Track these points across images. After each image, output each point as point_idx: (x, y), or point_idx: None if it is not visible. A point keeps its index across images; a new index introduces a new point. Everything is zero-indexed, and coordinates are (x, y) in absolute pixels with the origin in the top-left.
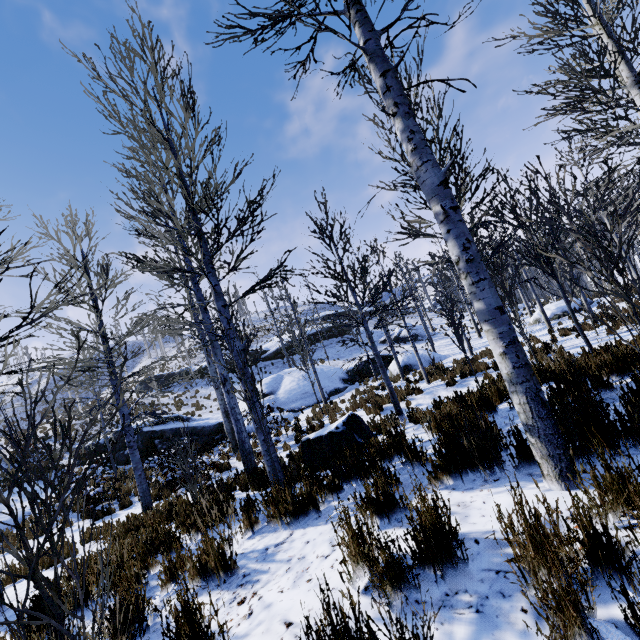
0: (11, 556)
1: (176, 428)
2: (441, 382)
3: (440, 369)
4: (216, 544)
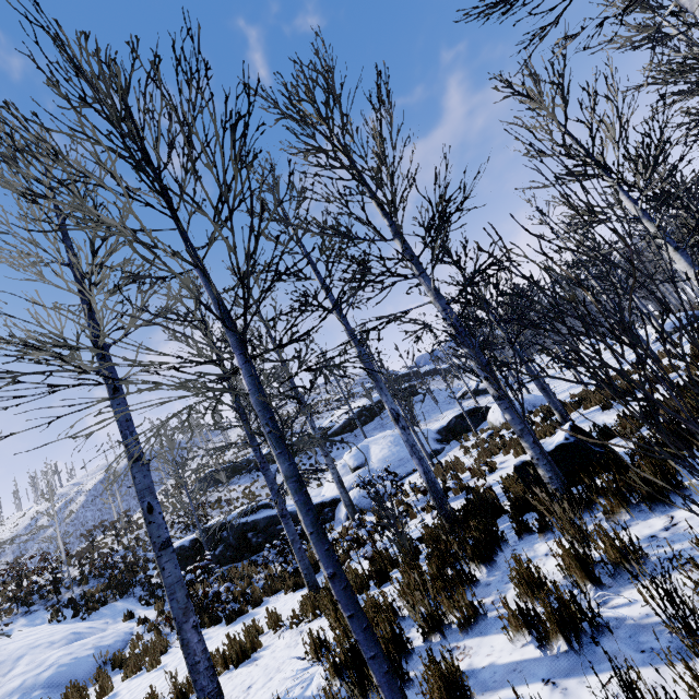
0: (147, 677)
1: (270, 516)
2: (585, 411)
3: (564, 404)
4: (530, 565)
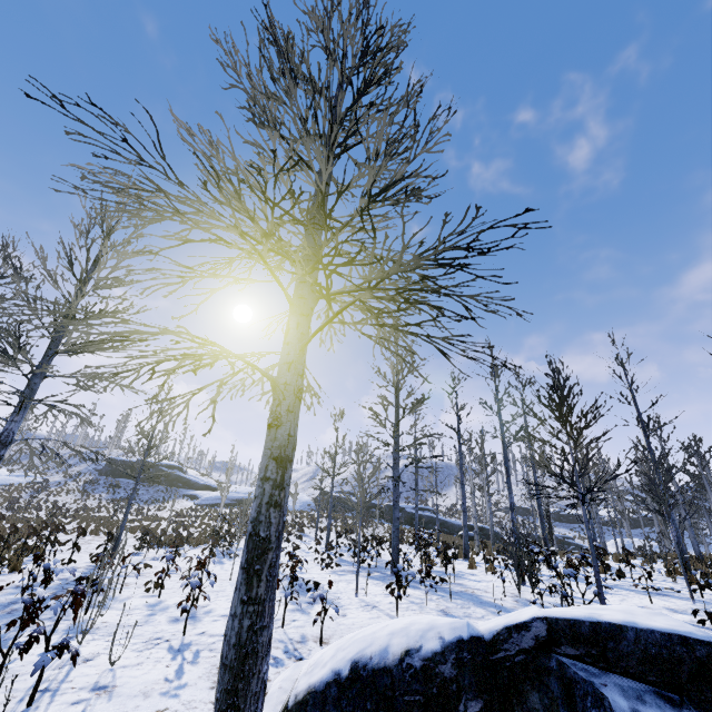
0: None
1: (576, 543)
2: None
3: None
4: None
